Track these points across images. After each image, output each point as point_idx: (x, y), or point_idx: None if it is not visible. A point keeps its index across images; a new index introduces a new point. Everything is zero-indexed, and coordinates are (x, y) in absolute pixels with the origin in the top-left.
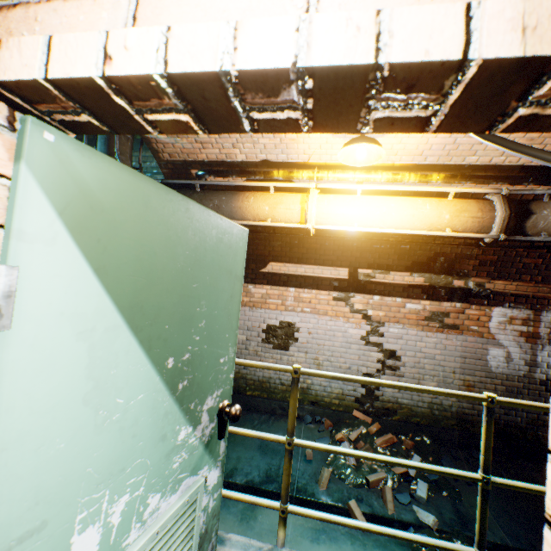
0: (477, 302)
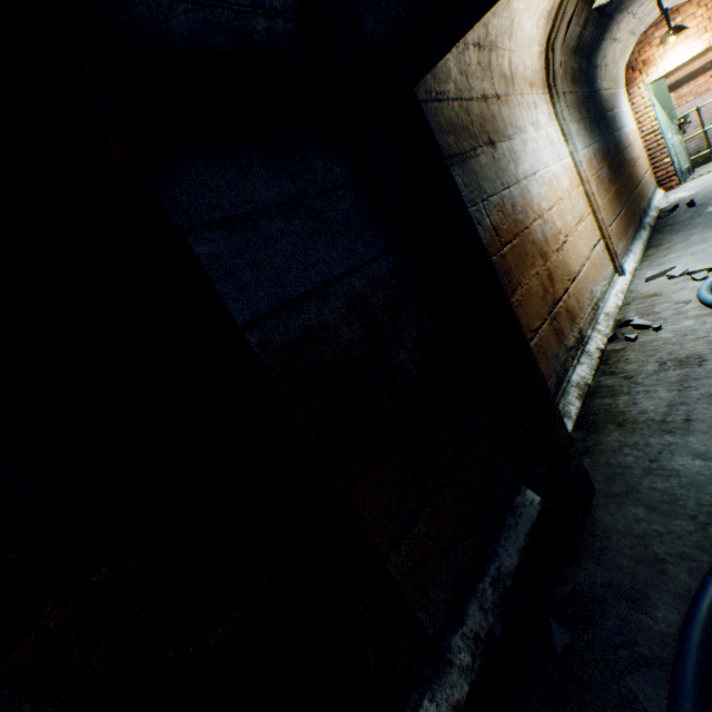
0: None
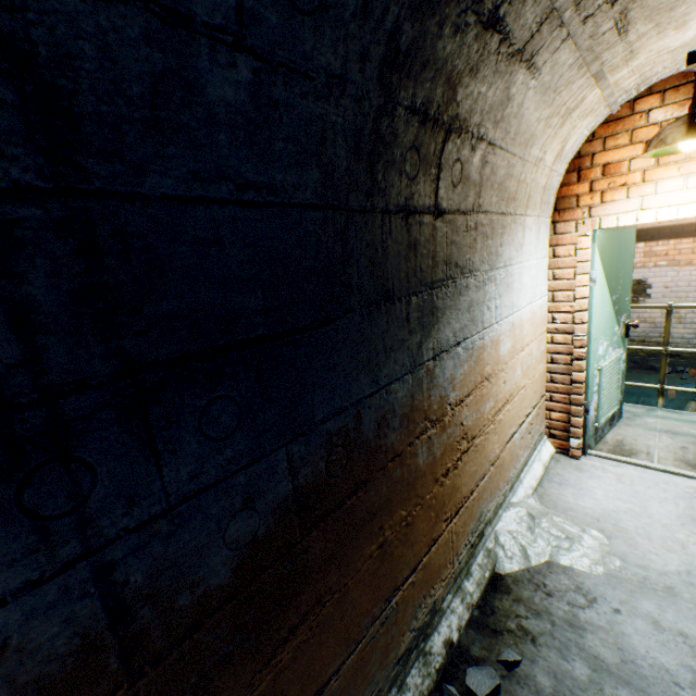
0: None
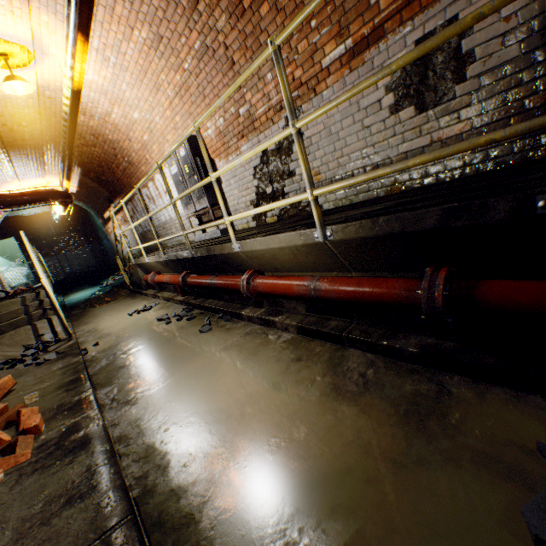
0: (122, 210)
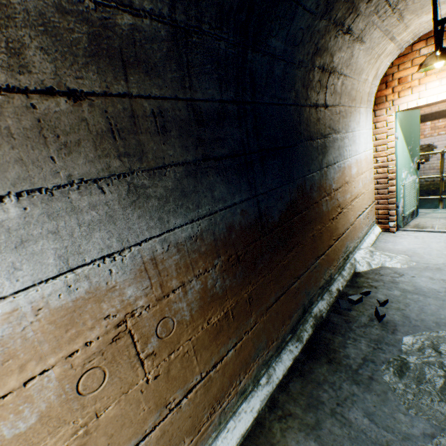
0: None
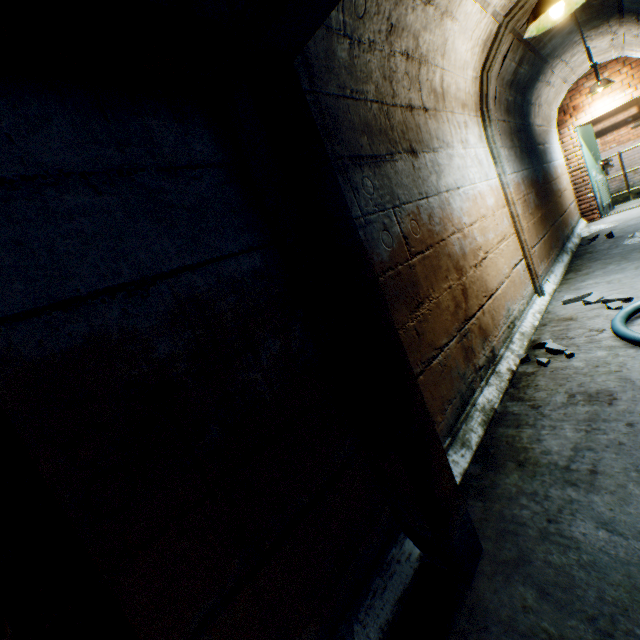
0: None
